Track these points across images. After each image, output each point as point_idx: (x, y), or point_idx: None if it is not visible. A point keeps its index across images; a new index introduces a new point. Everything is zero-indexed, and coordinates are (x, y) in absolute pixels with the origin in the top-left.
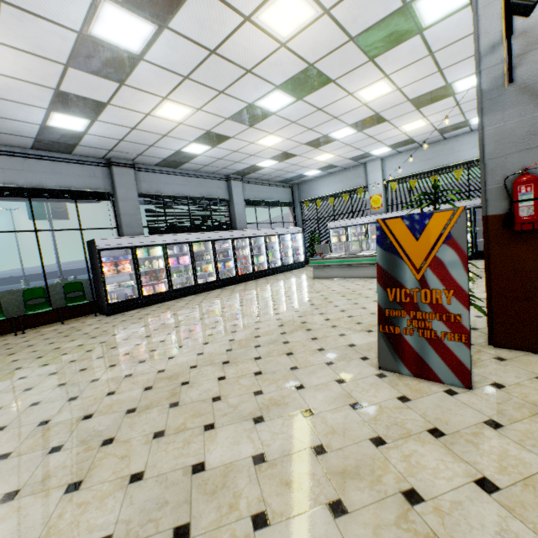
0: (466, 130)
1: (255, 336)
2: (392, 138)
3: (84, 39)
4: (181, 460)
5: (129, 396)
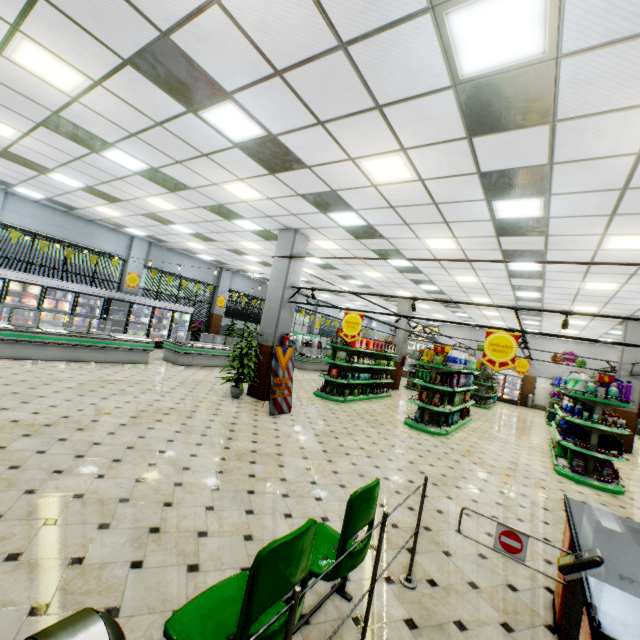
0: (112, 227)
1: (183, 424)
2: (74, 201)
3: (220, 90)
4: (321, 453)
5: (262, 468)
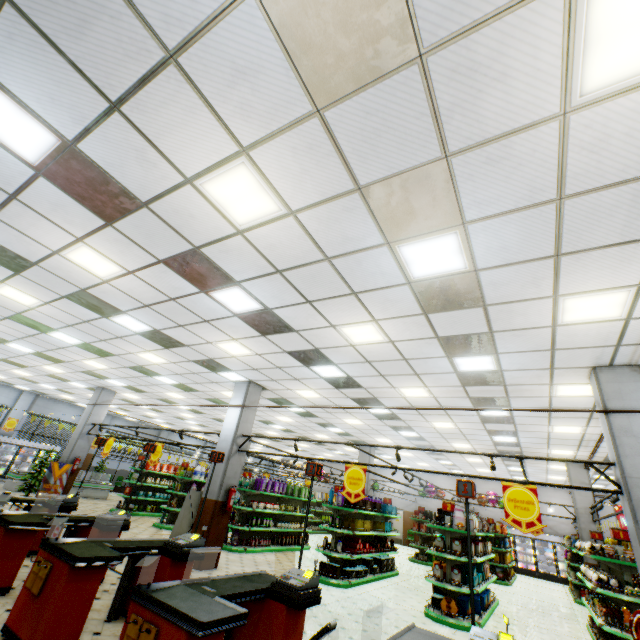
0: (6, 384)
1: None
2: None
3: (7, 340)
4: None
5: None
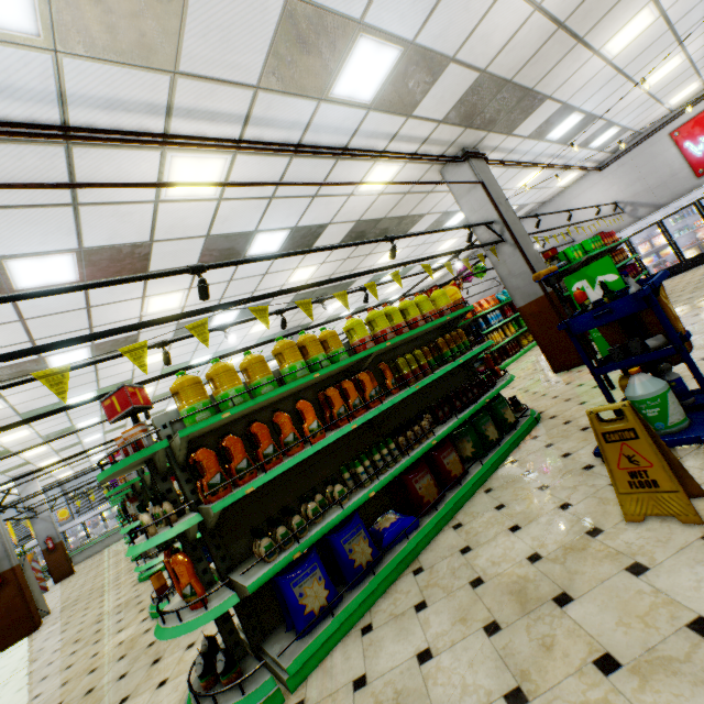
0: None
1: None
2: None
3: None
4: None
5: None
